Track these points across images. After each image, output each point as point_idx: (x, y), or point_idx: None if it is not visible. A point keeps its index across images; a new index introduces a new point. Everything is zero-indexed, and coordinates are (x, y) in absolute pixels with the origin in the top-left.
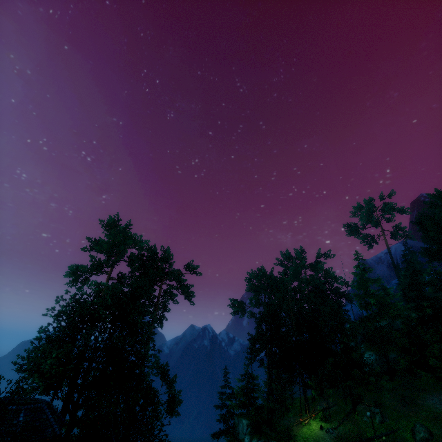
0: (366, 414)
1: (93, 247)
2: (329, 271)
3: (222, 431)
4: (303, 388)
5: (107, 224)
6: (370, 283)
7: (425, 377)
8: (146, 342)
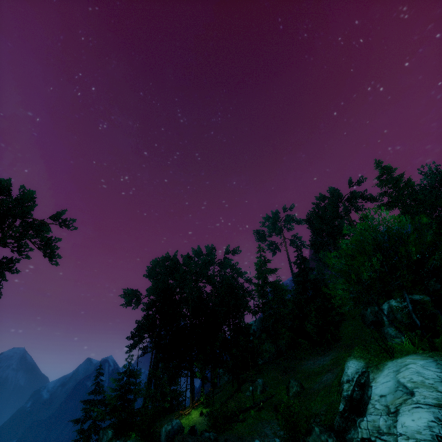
0: (250, 389)
1: None
2: (235, 266)
3: None
4: (191, 378)
5: None
6: (268, 272)
7: (304, 345)
8: None
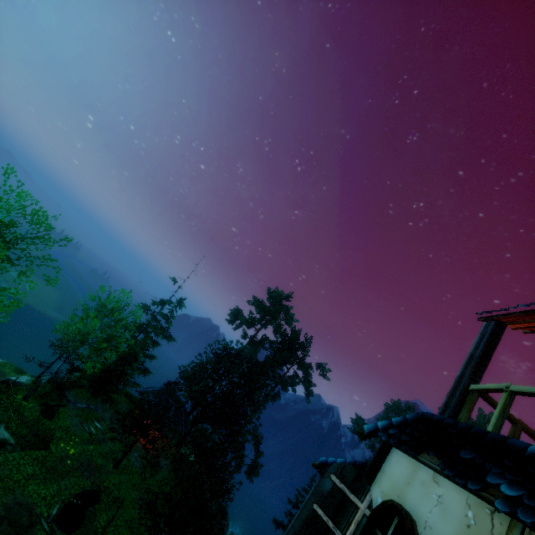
0: None
1: (255, 304)
2: None
3: (284, 525)
4: None
5: (271, 295)
6: None
7: None
8: (255, 408)
